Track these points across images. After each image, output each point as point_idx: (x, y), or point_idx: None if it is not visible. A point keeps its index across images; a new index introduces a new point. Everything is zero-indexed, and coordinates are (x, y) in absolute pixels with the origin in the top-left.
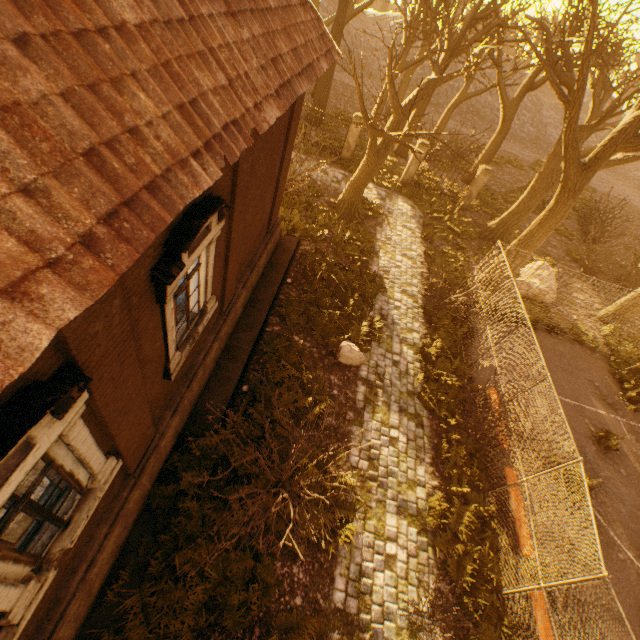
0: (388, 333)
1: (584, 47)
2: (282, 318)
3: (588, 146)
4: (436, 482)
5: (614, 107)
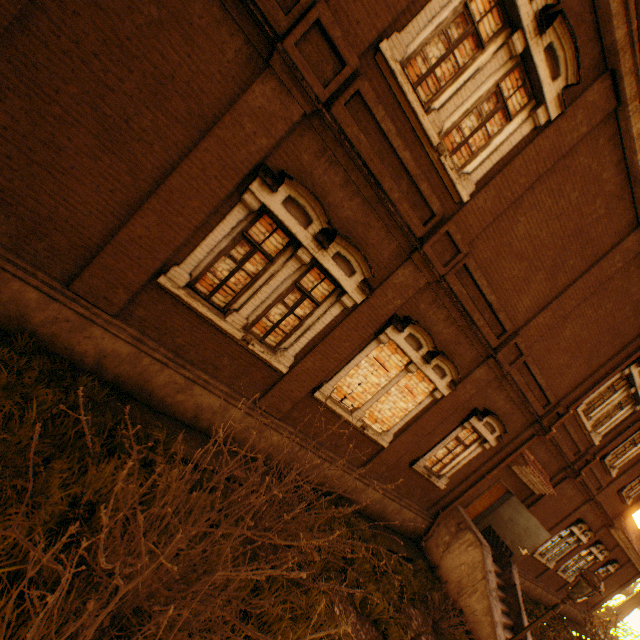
0: None
1: None
2: None
3: None
4: None
5: None
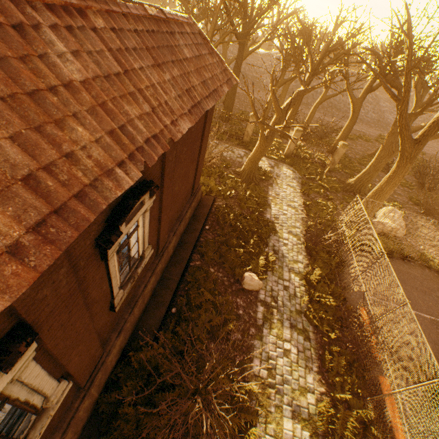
0: (279, 264)
1: (406, 64)
2: (202, 255)
3: (415, 123)
4: (323, 388)
5: (432, 100)
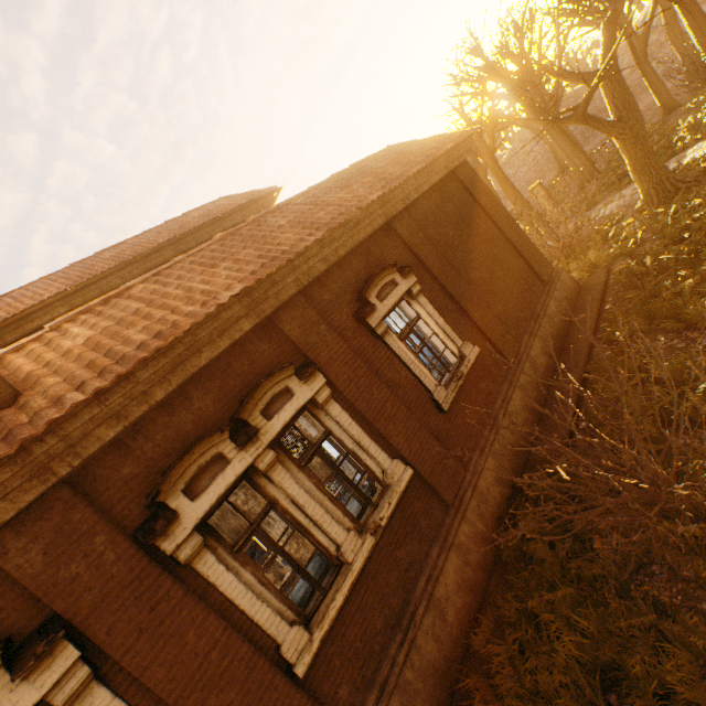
0: None
1: None
2: (609, 342)
3: None
4: None
5: None
